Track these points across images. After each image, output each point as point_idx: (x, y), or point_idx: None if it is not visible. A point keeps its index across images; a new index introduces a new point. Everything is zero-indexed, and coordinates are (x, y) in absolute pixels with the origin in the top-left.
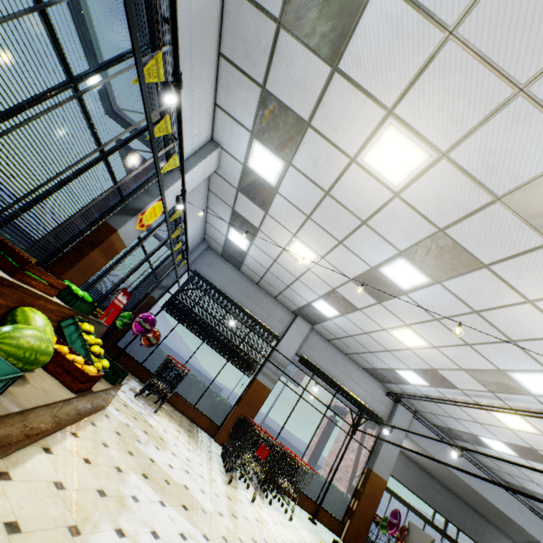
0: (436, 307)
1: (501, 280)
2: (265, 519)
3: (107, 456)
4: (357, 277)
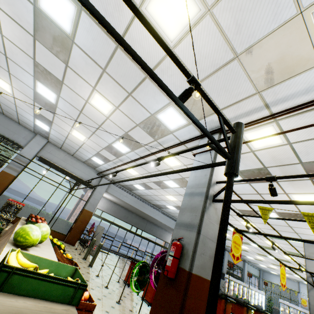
0: (70, 112)
1: (72, 90)
2: None
3: None
4: (35, 99)
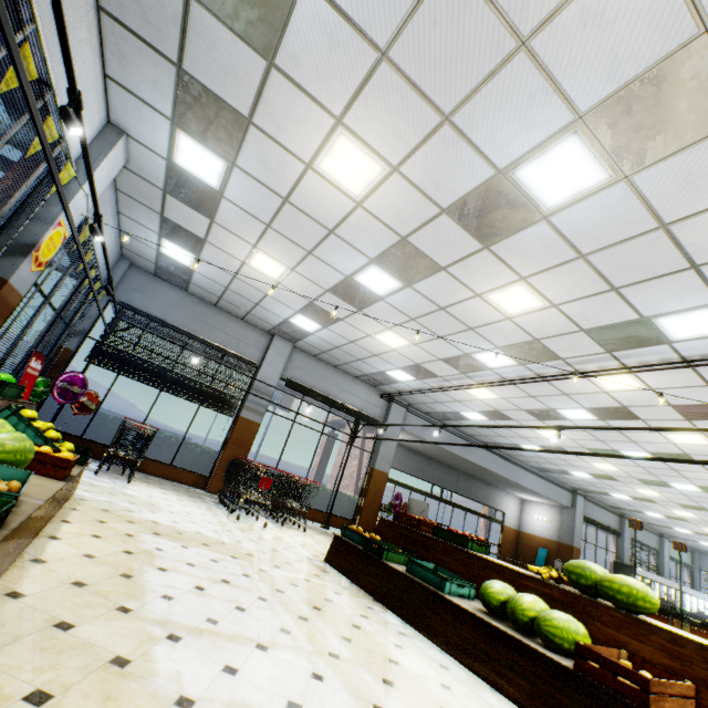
0: (411, 308)
1: (456, 280)
2: (281, 536)
3: (111, 529)
4: (334, 288)
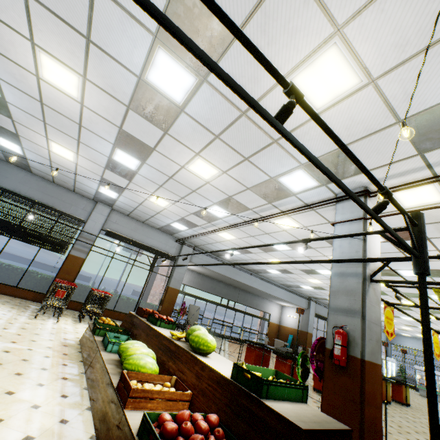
0: (155, 178)
1: (165, 156)
2: (66, 327)
3: None
4: (107, 166)
